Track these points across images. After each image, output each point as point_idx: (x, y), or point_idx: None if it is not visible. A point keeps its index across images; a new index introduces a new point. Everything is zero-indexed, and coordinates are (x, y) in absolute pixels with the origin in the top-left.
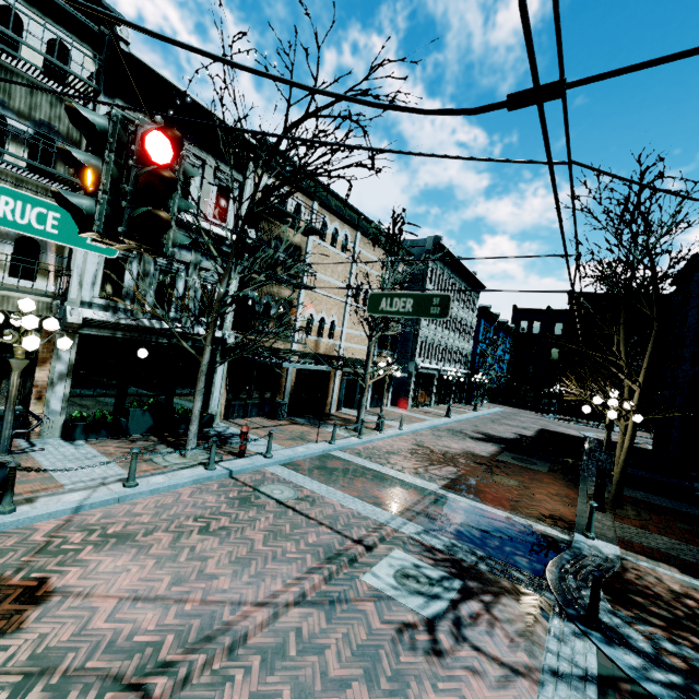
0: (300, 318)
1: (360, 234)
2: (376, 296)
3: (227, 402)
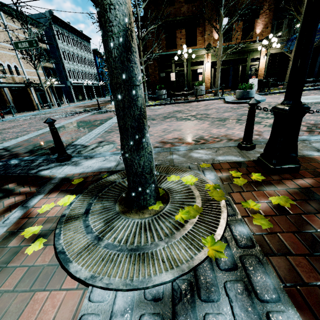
0: None
1: (3, 13)
2: (16, 43)
3: None
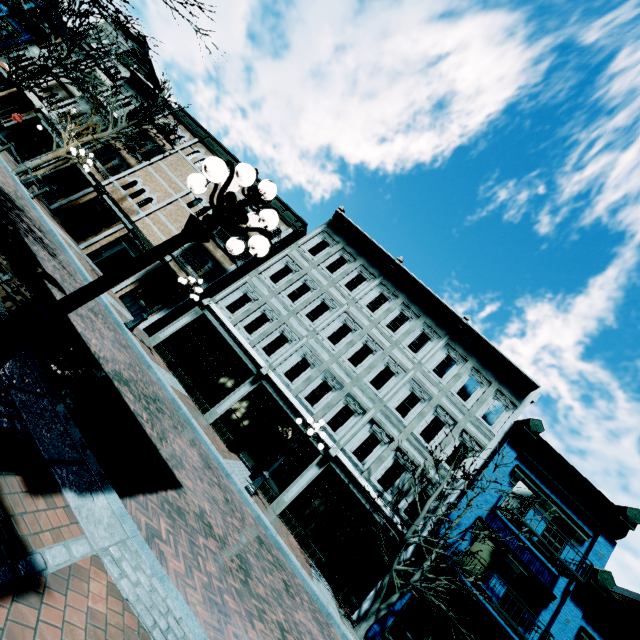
0: (128, 178)
1: None
2: None
3: (45, 178)
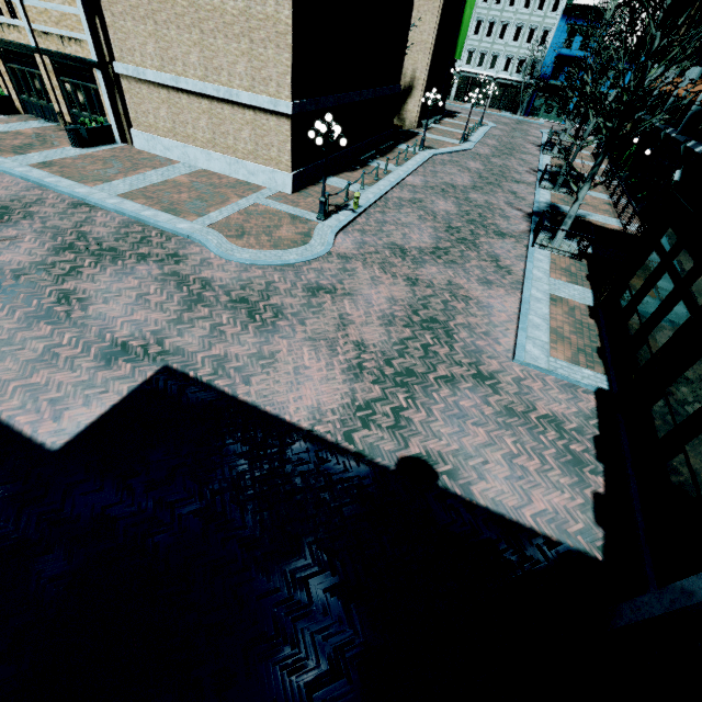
0: None
1: None
2: None
3: None
